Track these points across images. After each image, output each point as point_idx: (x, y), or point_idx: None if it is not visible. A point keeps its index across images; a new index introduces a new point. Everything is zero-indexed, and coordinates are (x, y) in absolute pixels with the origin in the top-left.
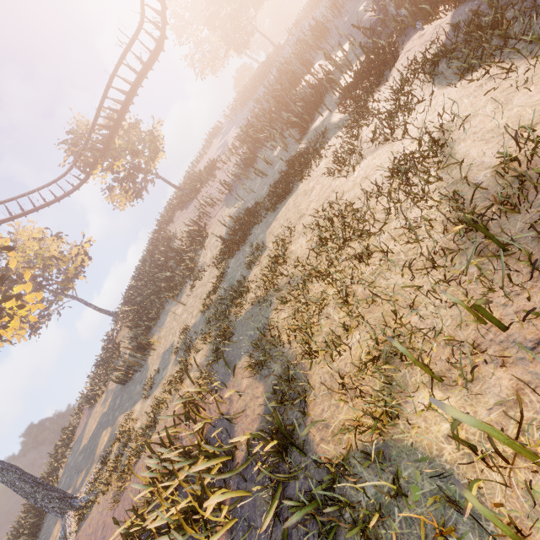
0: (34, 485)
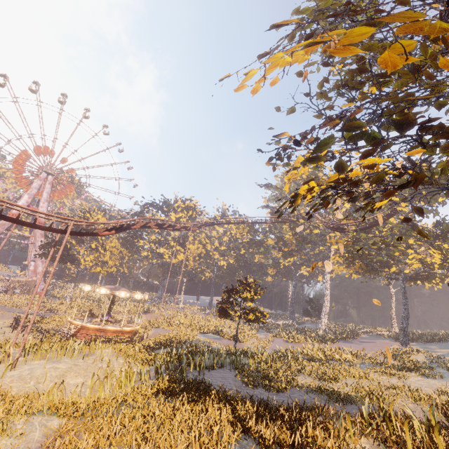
0: (403, 327)
